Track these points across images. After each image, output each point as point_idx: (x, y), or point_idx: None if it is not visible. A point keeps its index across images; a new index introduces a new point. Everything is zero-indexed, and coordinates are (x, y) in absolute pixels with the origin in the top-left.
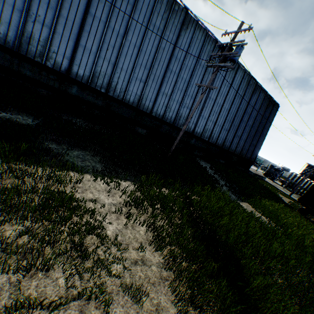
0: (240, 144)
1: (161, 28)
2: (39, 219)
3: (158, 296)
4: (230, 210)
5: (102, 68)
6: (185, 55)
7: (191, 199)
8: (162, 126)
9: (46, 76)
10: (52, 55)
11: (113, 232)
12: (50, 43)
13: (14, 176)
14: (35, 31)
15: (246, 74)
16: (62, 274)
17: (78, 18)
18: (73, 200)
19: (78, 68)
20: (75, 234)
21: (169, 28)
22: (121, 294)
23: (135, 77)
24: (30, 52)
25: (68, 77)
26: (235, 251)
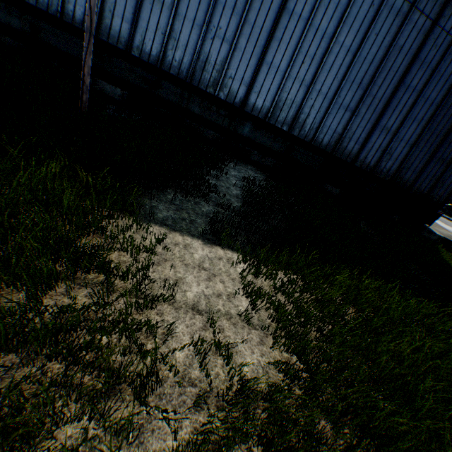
0: (393, 154)
1: None
2: None
3: None
4: None
5: None
6: None
7: None
8: (161, 84)
9: None
10: None
11: None
12: None
13: None
14: None
15: None
16: None
17: None
18: None
19: None
20: None
21: None
22: None
23: None
24: None
25: None
26: None
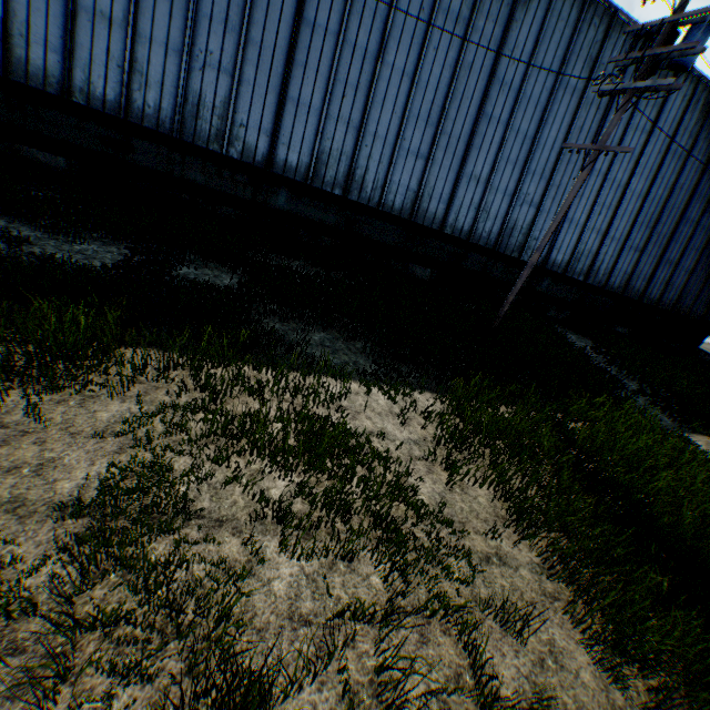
0: (674, 284)
1: (464, 14)
2: (310, 470)
3: (546, 627)
4: (670, 455)
5: (335, 141)
6: (526, 71)
7: (568, 430)
8: (467, 256)
9: (229, 178)
10: (238, 133)
11: (429, 497)
12: (233, 107)
13: (246, 392)
14: (205, 88)
15: (701, 88)
16: (373, 569)
17: (283, 38)
18: (348, 434)
19: (286, 151)
20: (371, 499)
21: (484, 8)
22: (478, 614)
23: (405, 150)
24: (199, 134)
25: (269, 174)
26: (701, 554)
